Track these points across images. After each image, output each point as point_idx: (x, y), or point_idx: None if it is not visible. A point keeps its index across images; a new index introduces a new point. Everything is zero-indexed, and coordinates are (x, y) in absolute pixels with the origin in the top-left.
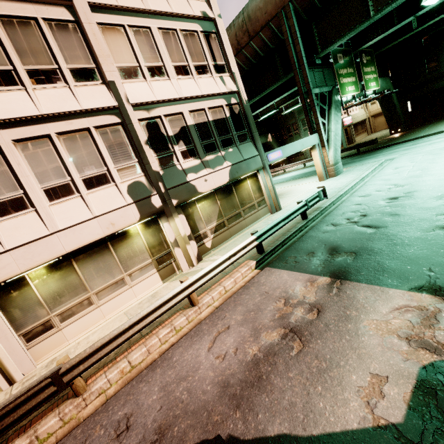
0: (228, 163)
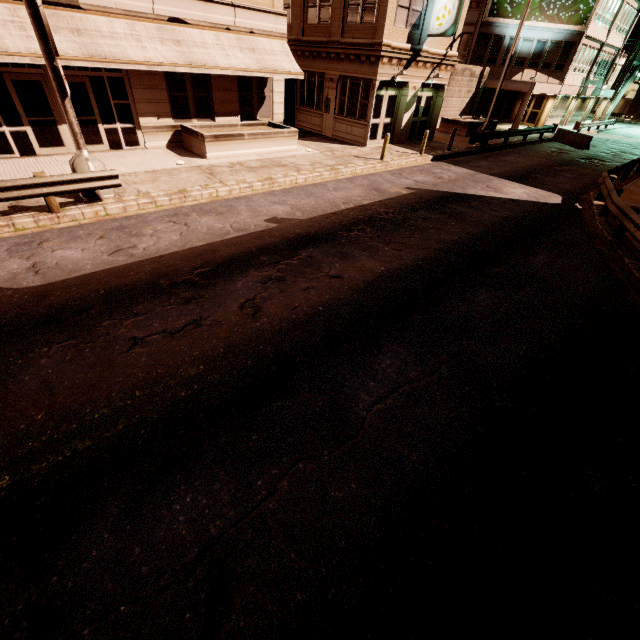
0: (595, 86)
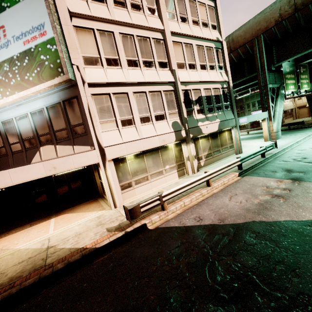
0: (218, 120)
